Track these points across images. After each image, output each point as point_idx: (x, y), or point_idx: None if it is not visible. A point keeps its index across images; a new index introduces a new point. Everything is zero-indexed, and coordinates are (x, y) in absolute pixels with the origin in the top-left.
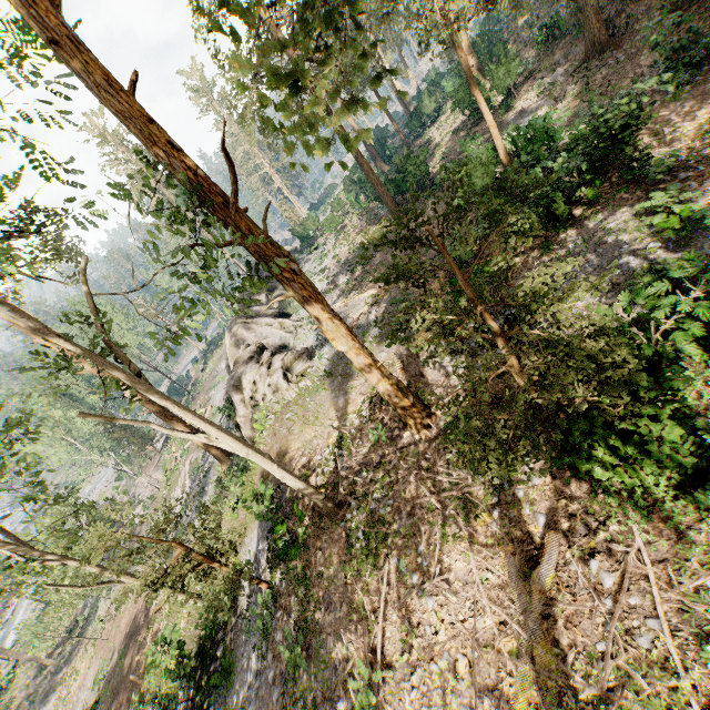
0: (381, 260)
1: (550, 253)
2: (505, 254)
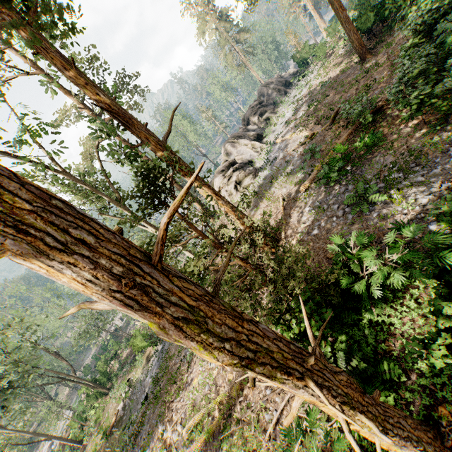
0: (329, 100)
1: (436, 133)
2: (404, 122)
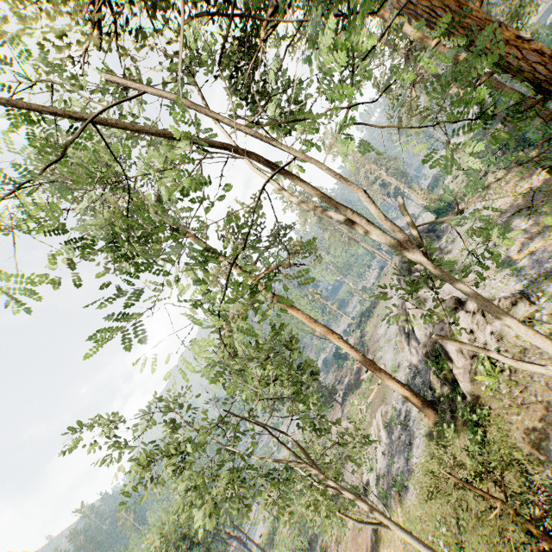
0: None
1: None
2: None
